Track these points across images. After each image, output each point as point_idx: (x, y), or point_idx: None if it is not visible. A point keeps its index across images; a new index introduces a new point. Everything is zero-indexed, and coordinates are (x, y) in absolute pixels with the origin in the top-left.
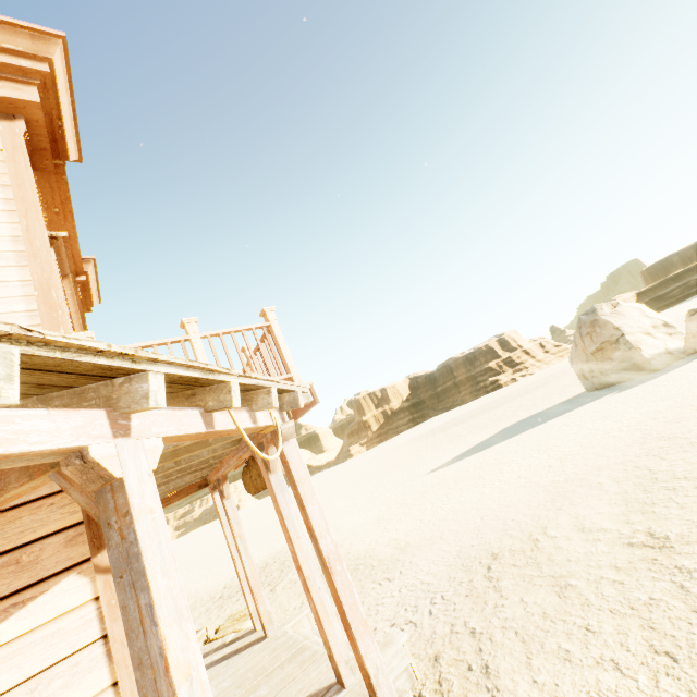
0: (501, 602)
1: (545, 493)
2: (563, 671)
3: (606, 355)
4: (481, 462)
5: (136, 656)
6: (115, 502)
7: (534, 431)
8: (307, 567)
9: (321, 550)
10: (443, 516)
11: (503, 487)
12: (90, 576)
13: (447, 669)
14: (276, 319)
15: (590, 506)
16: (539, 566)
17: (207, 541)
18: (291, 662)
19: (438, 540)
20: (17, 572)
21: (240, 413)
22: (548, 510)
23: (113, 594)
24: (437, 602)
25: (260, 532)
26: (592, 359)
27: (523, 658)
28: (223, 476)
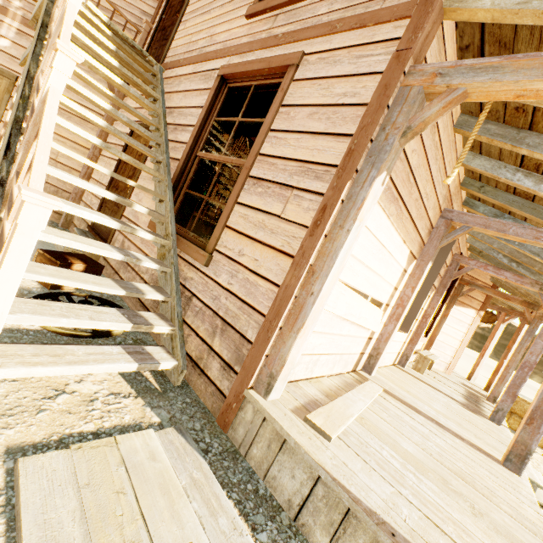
0: None
1: None
2: None
3: None
4: None
5: (520, 343)
6: (536, 323)
7: None
8: (487, 352)
9: (508, 354)
10: None
11: None
12: (476, 313)
13: None
14: None
15: None
16: None
17: None
18: None
19: None
20: (470, 301)
21: None
22: None
23: (476, 320)
24: None
25: None
26: None
27: None
28: None
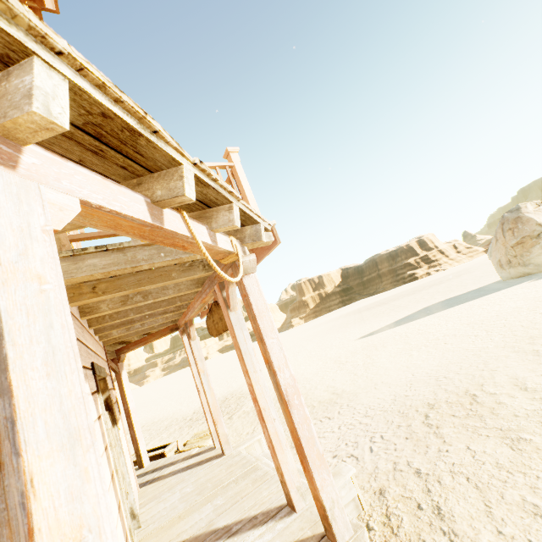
0: (445, 448)
1: (475, 357)
2: (535, 527)
3: (525, 248)
4: (406, 332)
5: None
6: None
7: (454, 310)
8: (263, 400)
9: (279, 383)
10: (375, 371)
11: (431, 351)
12: None
13: (394, 504)
14: (239, 160)
15: (529, 369)
16: (482, 419)
17: (184, 380)
18: (244, 479)
19: (372, 390)
20: None
21: (197, 225)
22: (481, 370)
23: None
24: (376, 441)
25: (222, 375)
26: (512, 252)
27: (480, 505)
28: (190, 320)
